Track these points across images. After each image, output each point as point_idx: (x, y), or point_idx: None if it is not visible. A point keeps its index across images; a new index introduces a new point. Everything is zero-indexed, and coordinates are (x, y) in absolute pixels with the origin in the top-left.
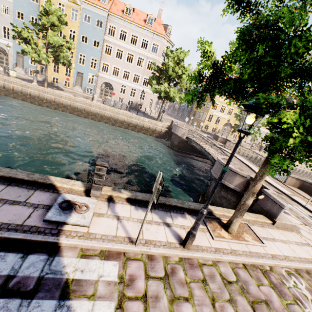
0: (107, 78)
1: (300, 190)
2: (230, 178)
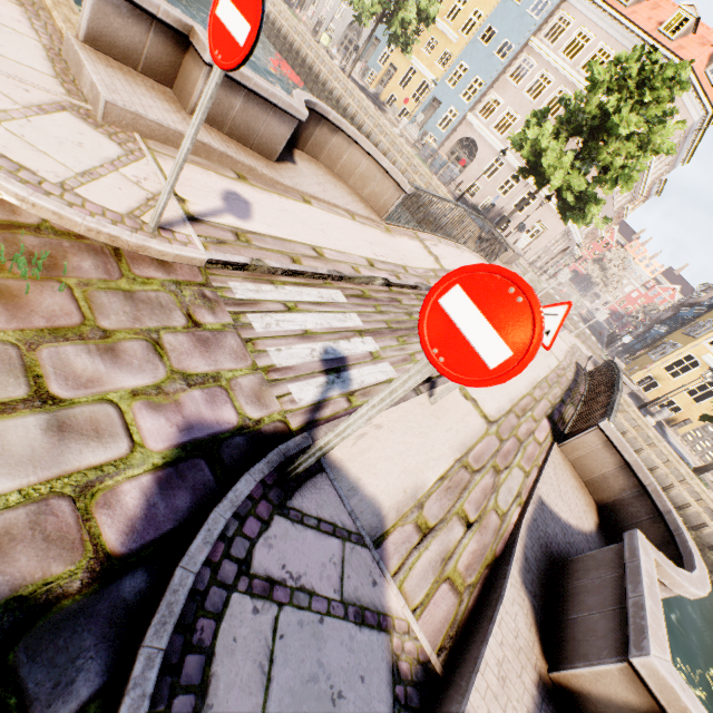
0: (477, 130)
1: (589, 507)
2: None
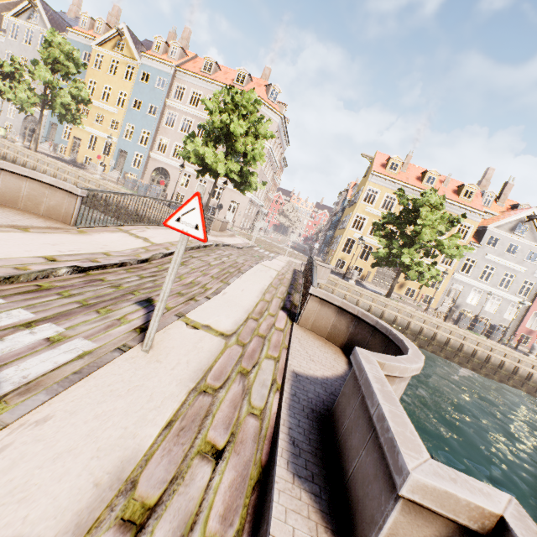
0: (162, 161)
1: (336, 354)
2: None
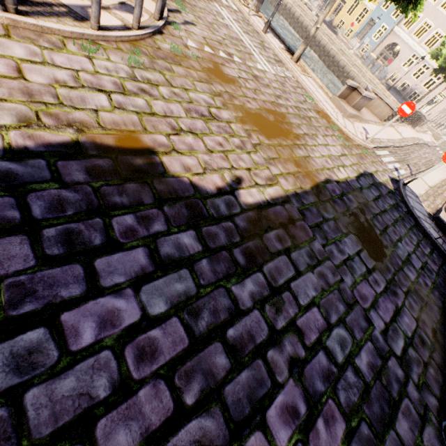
0: (401, 37)
1: None
2: None
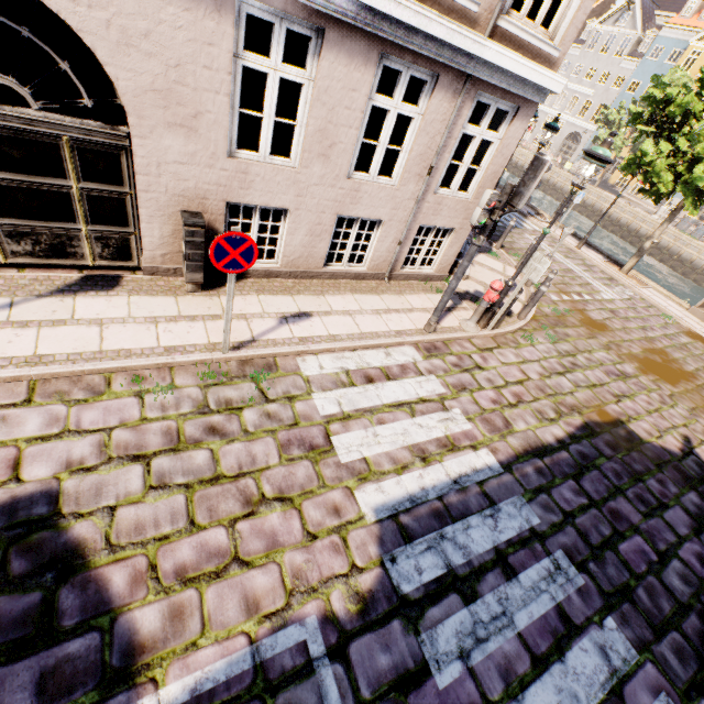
0: None
1: None
2: None
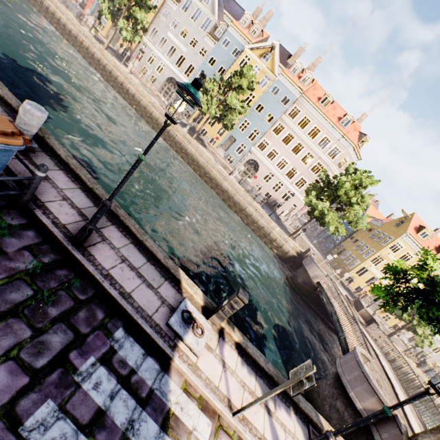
0: (258, 156)
1: None
2: (362, 393)
